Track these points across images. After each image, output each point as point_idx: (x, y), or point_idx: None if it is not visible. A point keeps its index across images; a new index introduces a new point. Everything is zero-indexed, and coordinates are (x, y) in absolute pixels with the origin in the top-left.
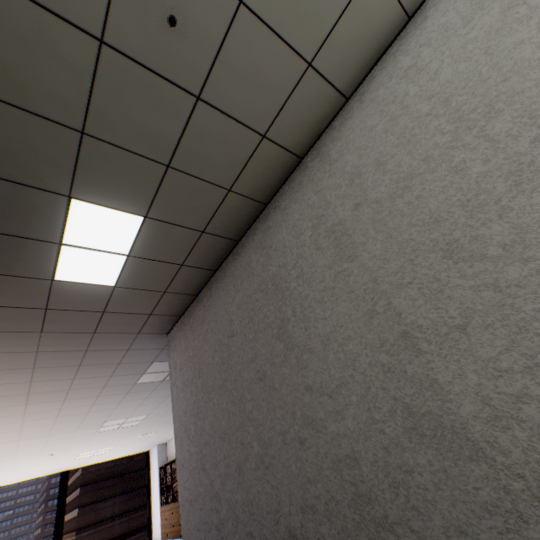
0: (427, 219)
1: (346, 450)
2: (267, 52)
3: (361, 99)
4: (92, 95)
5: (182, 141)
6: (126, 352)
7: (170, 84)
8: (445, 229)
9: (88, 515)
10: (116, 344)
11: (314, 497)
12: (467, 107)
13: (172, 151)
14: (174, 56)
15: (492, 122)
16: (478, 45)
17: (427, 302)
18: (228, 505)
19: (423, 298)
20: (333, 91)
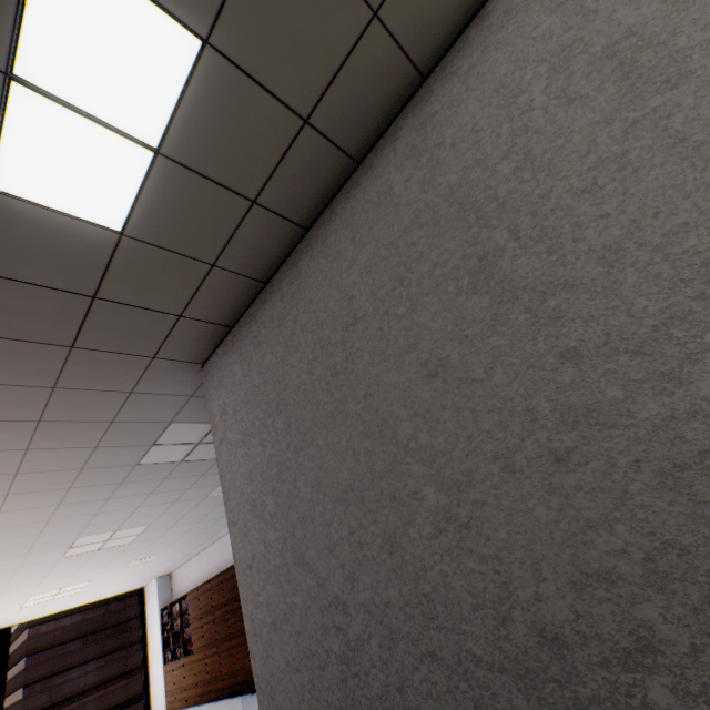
0: None
1: (700, 442)
2: None
3: None
4: None
5: None
6: (128, 398)
7: None
8: None
9: (39, 696)
10: (111, 379)
11: (608, 554)
12: None
13: None
14: None
15: None
16: None
17: None
18: (366, 615)
19: None
20: None
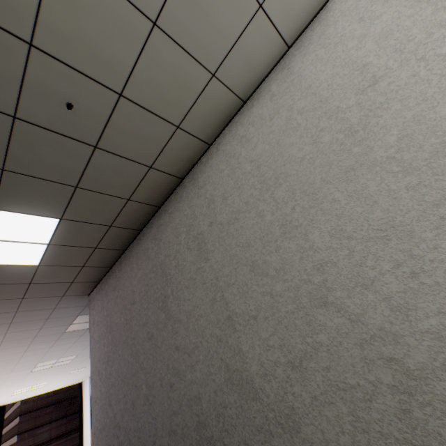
0: (244, 243)
1: (195, 392)
2: (145, 121)
3: (218, 148)
4: (9, 147)
5: (86, 172)
6: (54, 310)
7: (72, 140)
8: (252, 252)
9: (27, 441)
10: (44, 305)
11: (176, 424)
12: (267, 175)
13: (79, 178)
14: (73, 124)
15: (277, 190)
16: (275, 137)
17: (241, 298)
18: (125, 432)
19: (239, 295)
20: (199, 141)
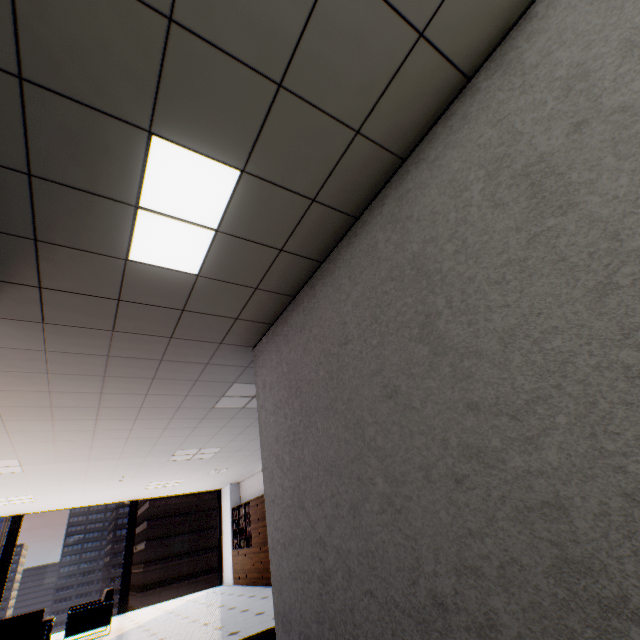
0: None
1: (542, 494)
2: None
3: None
4: None
5: (304, 39)
6: (205, 367)
7: None
8: None
9: (155, 550)
10: (195, 355)
11: (478, 556)
12: None
13: (288, 58)
14: None
15: None
16: None
17: None
18: (336, 554)
19: None
20: None
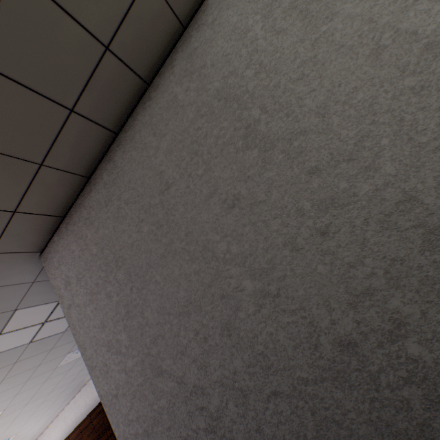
0: None
1: (394, 198)
2: None
3: None
4: None
5: None
6: None
7: None
8: None
9: None
10: None
11: (365, 278)
12: None
13: None
14: None
15: None
16: None
17: None
18: (220, 388)
19: (438, 4)
20: None
